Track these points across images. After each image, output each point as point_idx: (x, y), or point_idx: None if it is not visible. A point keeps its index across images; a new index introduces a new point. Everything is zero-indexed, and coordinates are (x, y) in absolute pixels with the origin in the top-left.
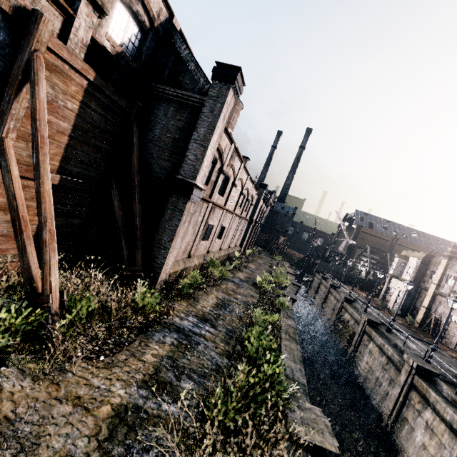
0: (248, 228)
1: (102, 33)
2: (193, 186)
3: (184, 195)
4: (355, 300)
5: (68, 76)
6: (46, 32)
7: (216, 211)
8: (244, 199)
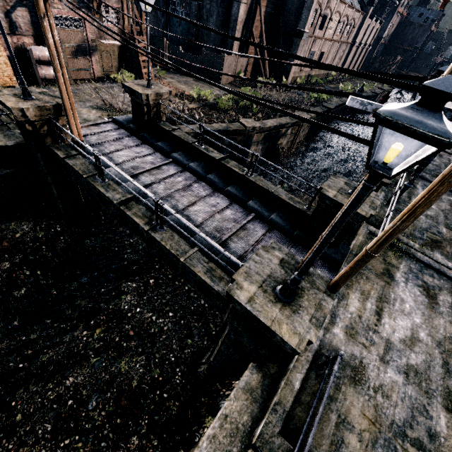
0: (350, 51)
1: None
2: (303, 33)
3: (300, 38)
4: None
5: None
6: None
7: (317, 42)
8: (343, 25)
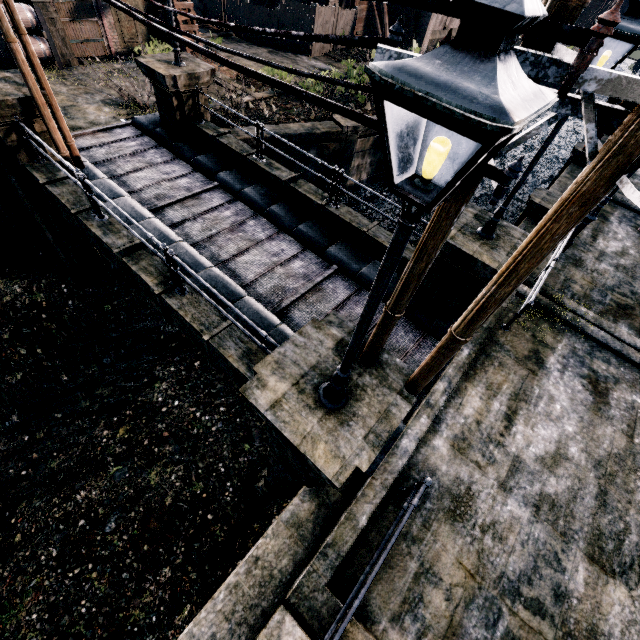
0: None
1: None
2: None
3: None
4: None
5: None
6: None
7: None
8: None
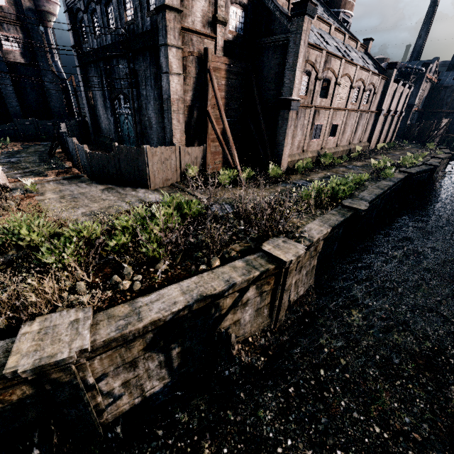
0: (376, 120)
1: (227, 33)
2: (291, 101)
3: (286, 108)
4: None
5: (220, 69)
6: (210, 55)
7: (321, 113)
8: (359, 92)
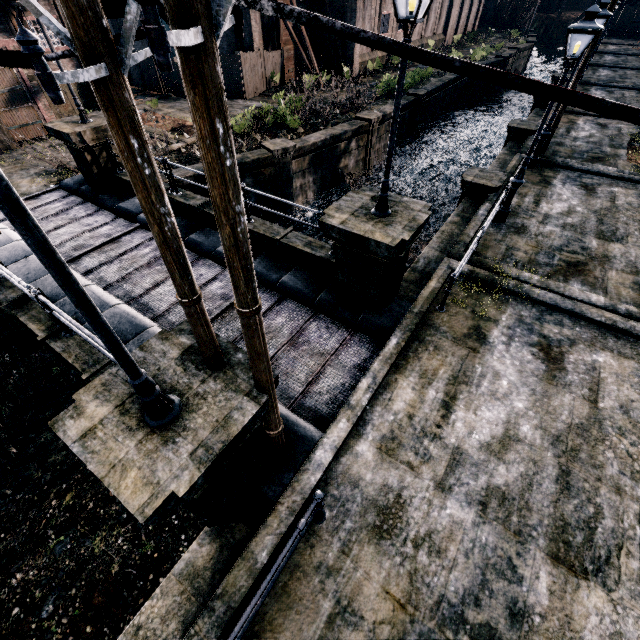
0: (452, 1)
1: None
2: None
3: None
4: (604, 54)
5: None
6: None
7: None
8: None
